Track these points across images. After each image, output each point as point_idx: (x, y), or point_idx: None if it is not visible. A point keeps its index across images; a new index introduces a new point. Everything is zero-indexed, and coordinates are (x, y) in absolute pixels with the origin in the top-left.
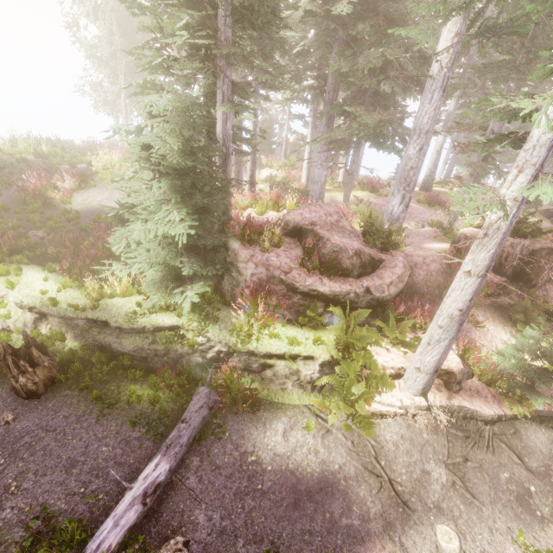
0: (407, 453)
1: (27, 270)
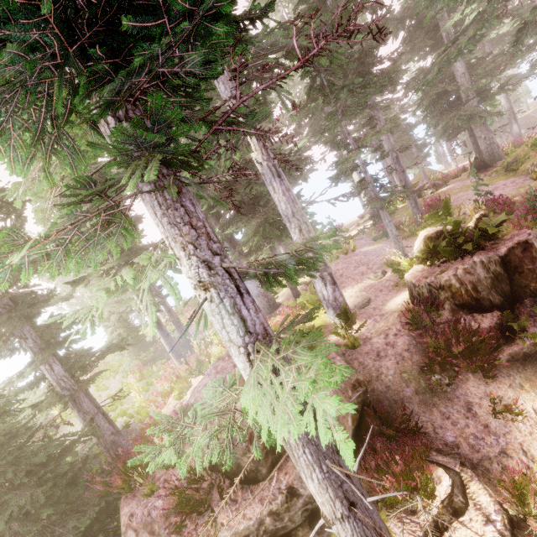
0: None
1: None
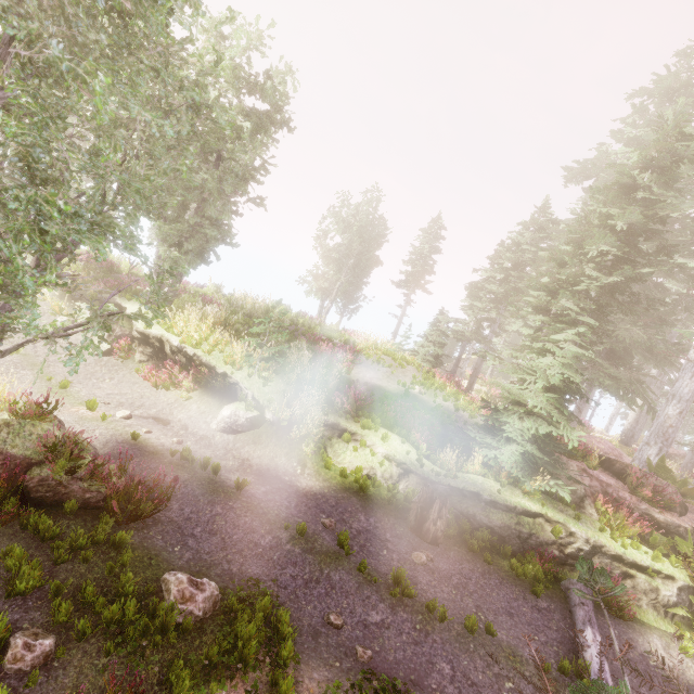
0: None
1: (380, 428)
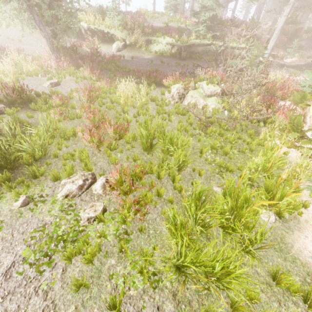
0: None
1: (162, 36)
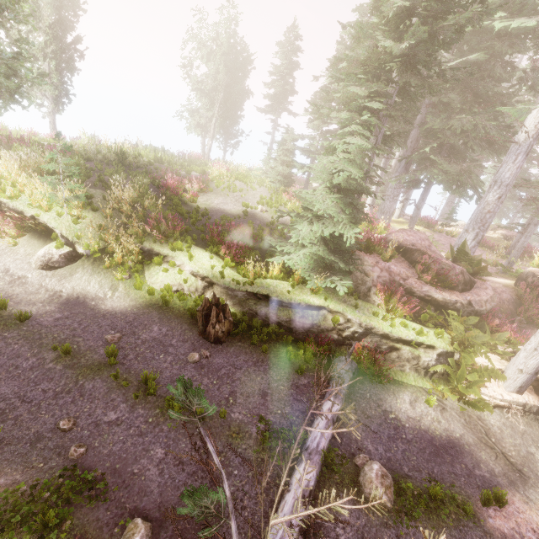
0: (511, 436)
1: (194, 248)
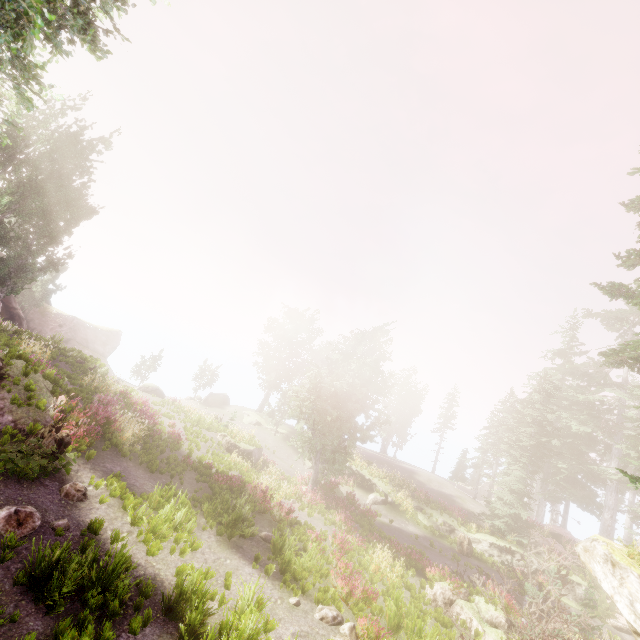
0: None
1: (438, 510)
